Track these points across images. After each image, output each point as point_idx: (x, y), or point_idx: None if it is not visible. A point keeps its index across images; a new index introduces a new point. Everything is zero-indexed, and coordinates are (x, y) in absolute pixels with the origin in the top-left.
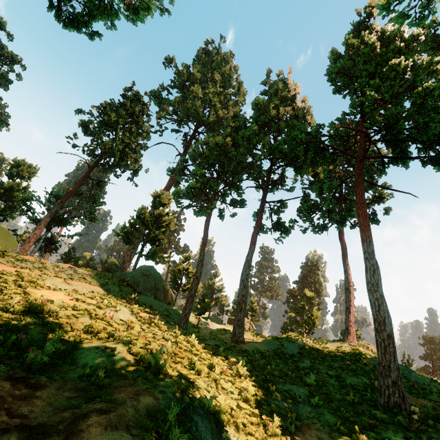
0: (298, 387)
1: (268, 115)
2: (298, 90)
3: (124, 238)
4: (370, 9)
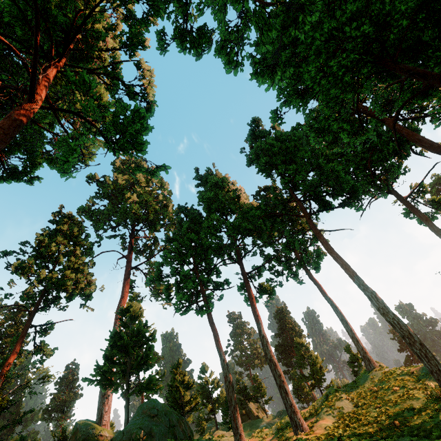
0: (402, 438)
1: (219, 203)
2: (228, 178)
3: (101, 383)
4: (256, 122)
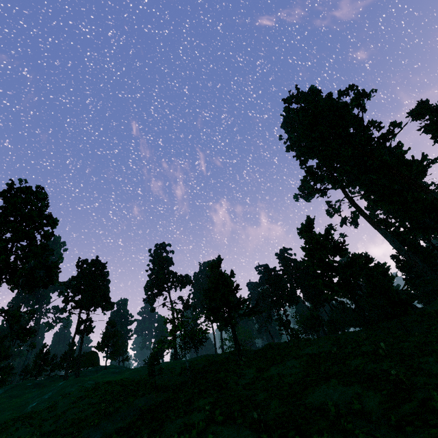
0: None
1: None
2: None
3: None
4: None
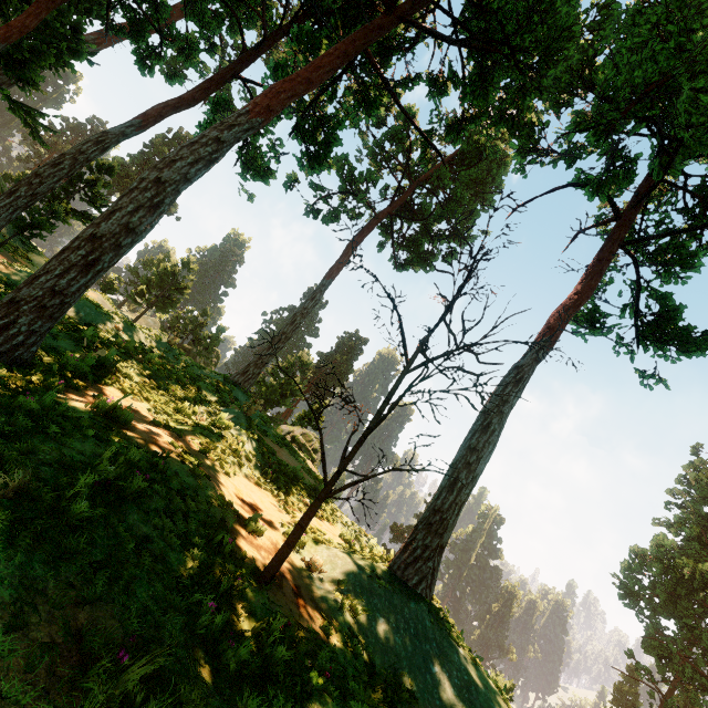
0: None
1: None
2: None
3: None
4: None
